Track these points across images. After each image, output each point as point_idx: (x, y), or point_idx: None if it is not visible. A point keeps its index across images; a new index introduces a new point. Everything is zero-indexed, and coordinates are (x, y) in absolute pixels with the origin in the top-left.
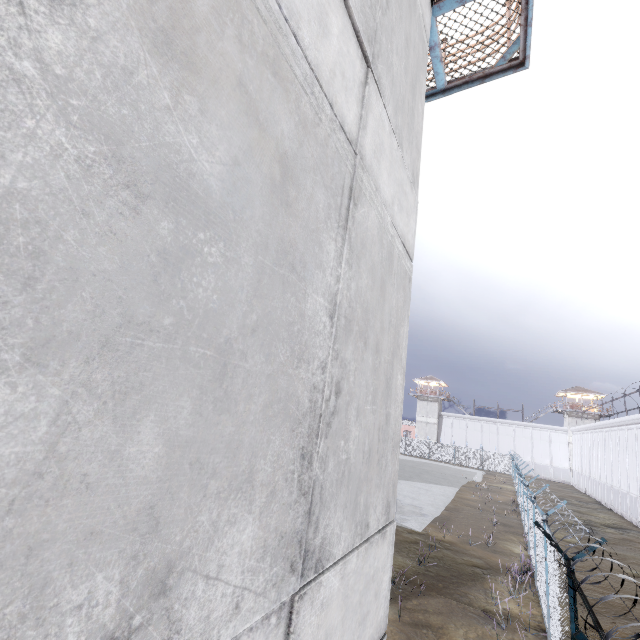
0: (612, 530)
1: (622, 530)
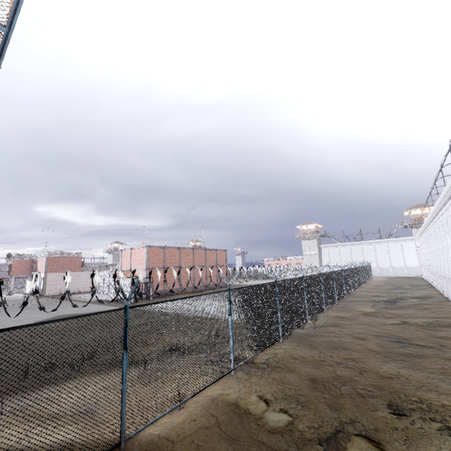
0: (415, 300)
1: (424, 298)
